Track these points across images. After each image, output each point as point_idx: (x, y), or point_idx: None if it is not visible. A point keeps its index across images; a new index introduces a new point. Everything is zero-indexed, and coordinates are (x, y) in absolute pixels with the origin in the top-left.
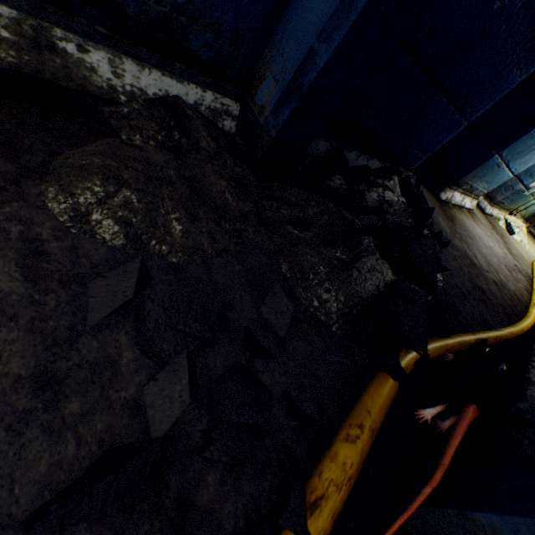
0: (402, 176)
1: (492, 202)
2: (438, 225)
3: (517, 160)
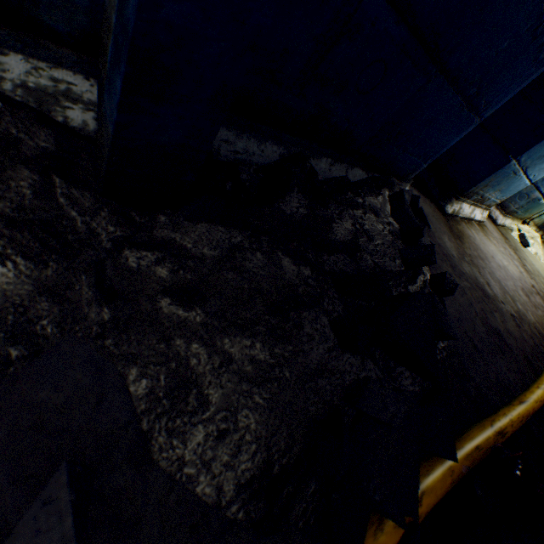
0: (395, 190)
1: (505, 212)
2: (443, 247)
3: (536, 165)
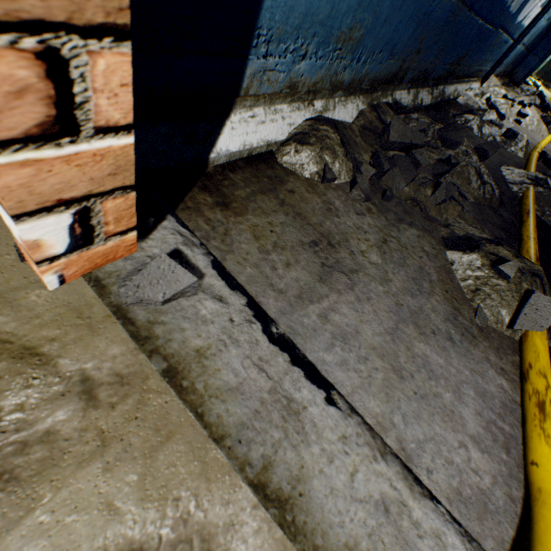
0: None
1: None
2: None
3: None
